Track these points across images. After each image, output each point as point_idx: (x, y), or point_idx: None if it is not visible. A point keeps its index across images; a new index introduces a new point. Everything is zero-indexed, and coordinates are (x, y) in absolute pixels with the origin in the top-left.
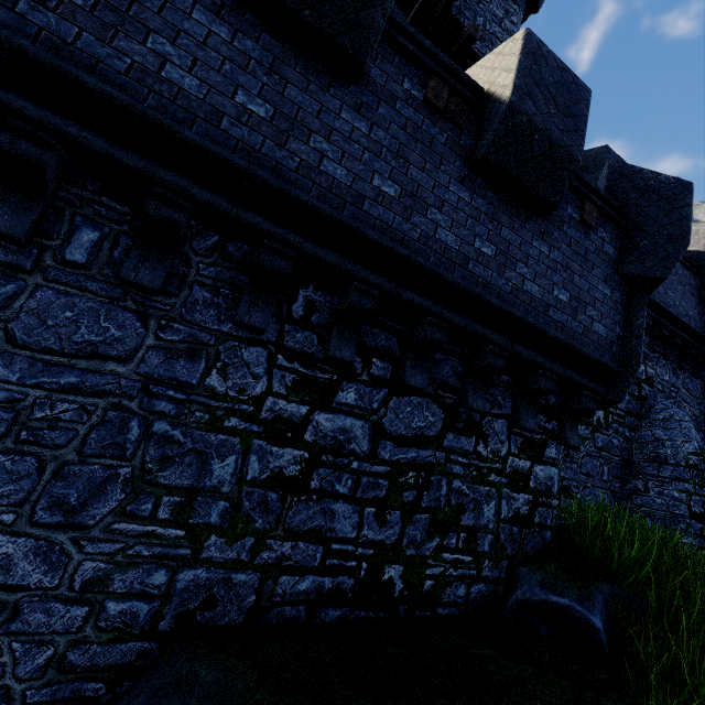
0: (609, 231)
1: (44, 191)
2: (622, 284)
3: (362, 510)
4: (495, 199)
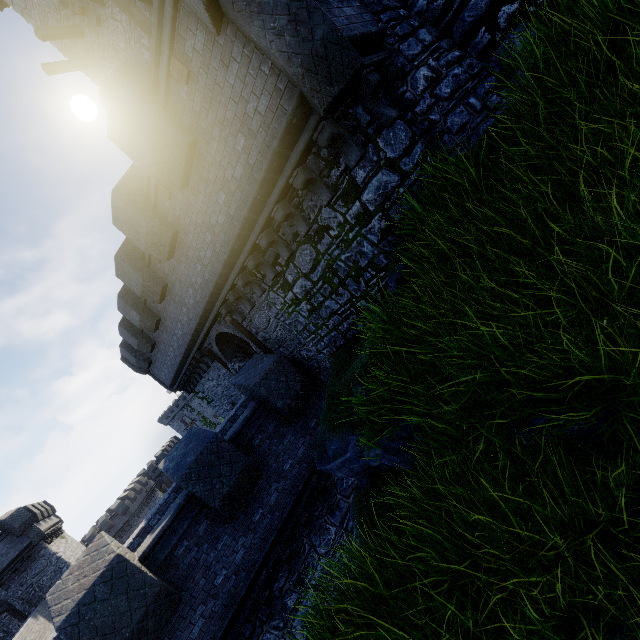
0: (184, 31)
1: (233, 310)
2: (226, 30)
3: (332, 298)
4: (197, 176)
